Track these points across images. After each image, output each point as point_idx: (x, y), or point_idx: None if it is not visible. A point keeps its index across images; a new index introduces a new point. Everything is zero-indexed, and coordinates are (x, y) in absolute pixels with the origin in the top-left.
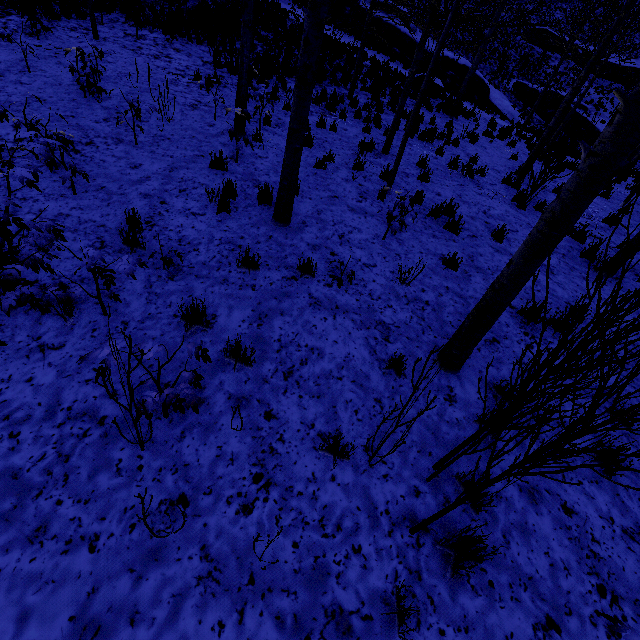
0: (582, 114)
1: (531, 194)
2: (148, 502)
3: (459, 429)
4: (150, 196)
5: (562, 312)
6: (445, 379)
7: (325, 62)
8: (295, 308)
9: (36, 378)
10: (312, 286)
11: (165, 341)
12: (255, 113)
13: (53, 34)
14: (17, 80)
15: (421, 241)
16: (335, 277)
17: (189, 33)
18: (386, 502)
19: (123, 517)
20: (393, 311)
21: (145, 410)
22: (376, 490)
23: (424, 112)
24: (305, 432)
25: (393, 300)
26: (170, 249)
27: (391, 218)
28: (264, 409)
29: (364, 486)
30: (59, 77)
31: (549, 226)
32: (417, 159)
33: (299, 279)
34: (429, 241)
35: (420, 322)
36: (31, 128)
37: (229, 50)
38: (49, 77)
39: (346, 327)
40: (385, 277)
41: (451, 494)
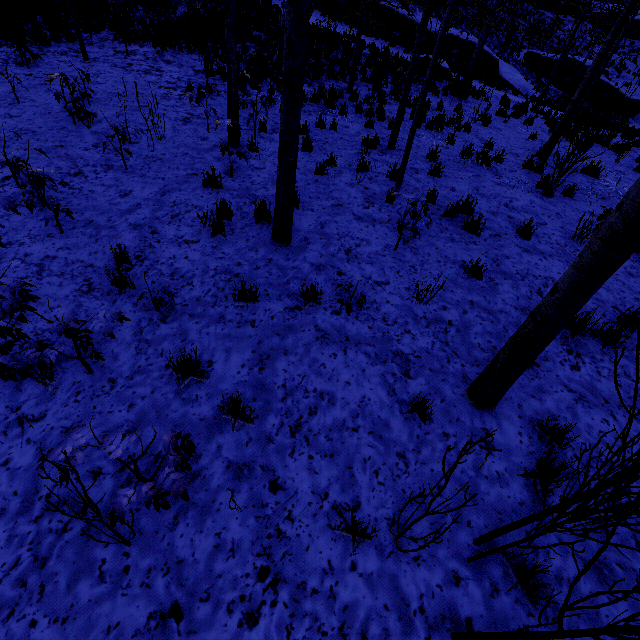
0: (615, 84)
1: (558, 179)
2: (135, 617)
3: (501, 486)
4: (140, 226)
5: (611, 323)
6: (479, 420)
7: (321, 56)
8: (300, 344)
9: (13, 460)
10: (318, 316)
11: (156, 399)
12: (249, 121)
13: (43, 61)
14: (7, 113)
15: (438, 247)
16: (343, 303)
17: (179, 43)
18: (419, 596)
19: (106, 639)
20: (412, 337)
21: (118, 518)
22: (406, 579)
23: (430, 97)
24: (317, 505)
25: (411, 323)
26: (162, 285)
27: (402, 228)
28: (269, 478)
29: (391, 575)
30: (49, 105)
31: (607, 247)
32: (426, 151)
33: (303, 308)
34: (447, 246)
35: (444, 348)
36: (12, 167)
37: (221, 56)
38: (39, 106)
39: (359, 363)
40: (400, 296)
41: (499, 578)
